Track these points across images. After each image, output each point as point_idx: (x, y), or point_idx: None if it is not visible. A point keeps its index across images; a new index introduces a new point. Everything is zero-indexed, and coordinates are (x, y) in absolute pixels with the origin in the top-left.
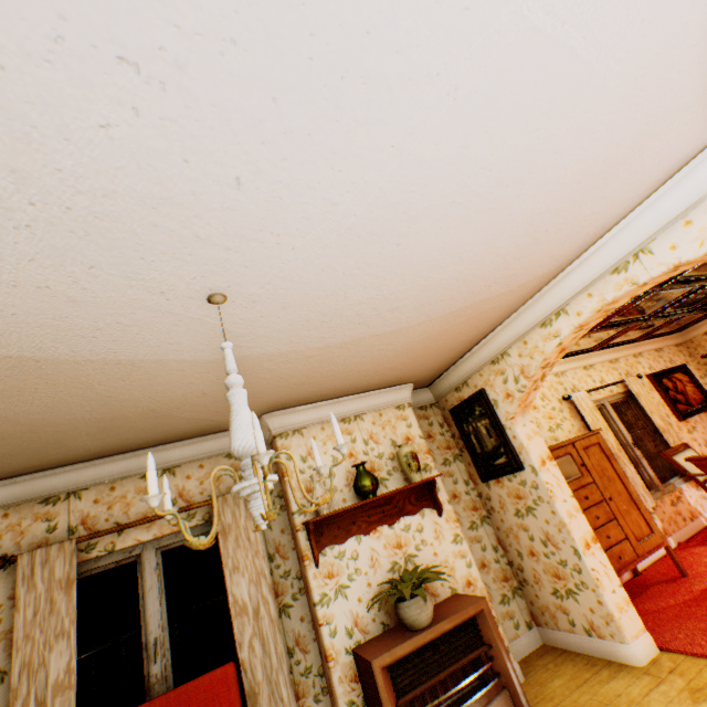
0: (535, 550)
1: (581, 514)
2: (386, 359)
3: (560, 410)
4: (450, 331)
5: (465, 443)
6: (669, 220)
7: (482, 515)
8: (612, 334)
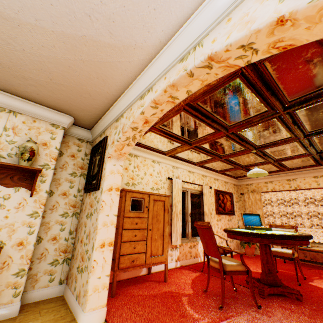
0: (83, 240)
1: (114, 227)
2: (24, 64)
3: (164, 183)
4: (79, 69)
5: (88, 167)
6: (220, 14)
7: (76, 211)
8: (206, 159)
